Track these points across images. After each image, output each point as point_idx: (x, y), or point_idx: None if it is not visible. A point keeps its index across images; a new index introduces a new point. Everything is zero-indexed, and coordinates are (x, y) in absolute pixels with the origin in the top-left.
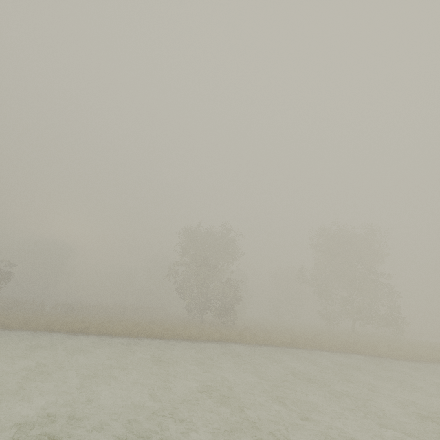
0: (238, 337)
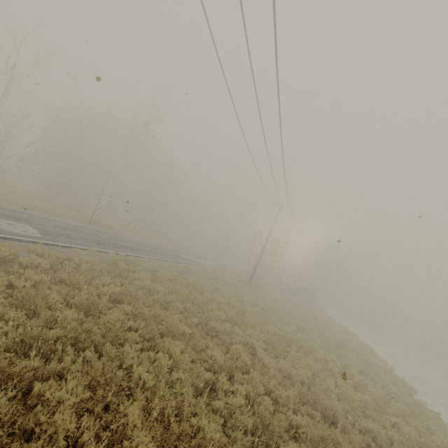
0: None
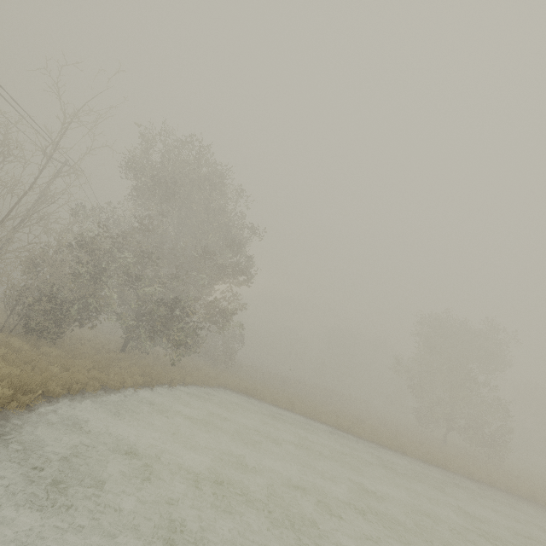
0: None
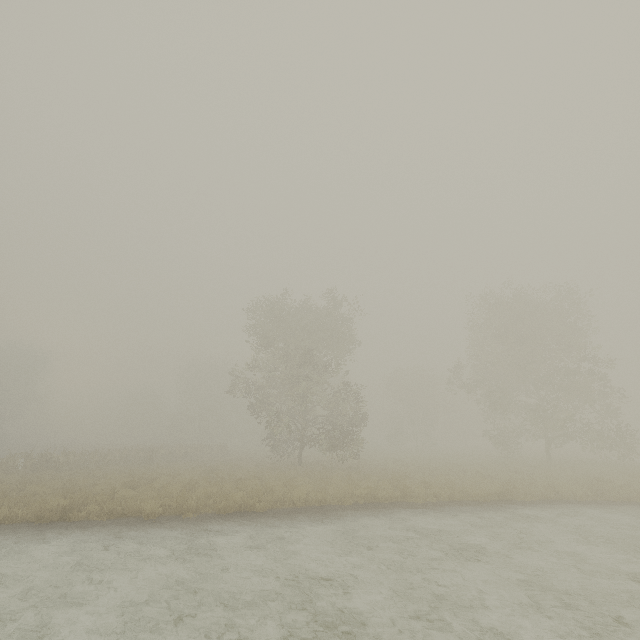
0: (400, 492)
